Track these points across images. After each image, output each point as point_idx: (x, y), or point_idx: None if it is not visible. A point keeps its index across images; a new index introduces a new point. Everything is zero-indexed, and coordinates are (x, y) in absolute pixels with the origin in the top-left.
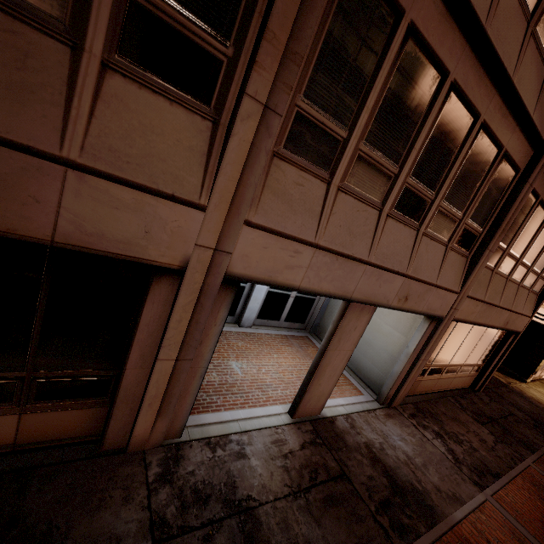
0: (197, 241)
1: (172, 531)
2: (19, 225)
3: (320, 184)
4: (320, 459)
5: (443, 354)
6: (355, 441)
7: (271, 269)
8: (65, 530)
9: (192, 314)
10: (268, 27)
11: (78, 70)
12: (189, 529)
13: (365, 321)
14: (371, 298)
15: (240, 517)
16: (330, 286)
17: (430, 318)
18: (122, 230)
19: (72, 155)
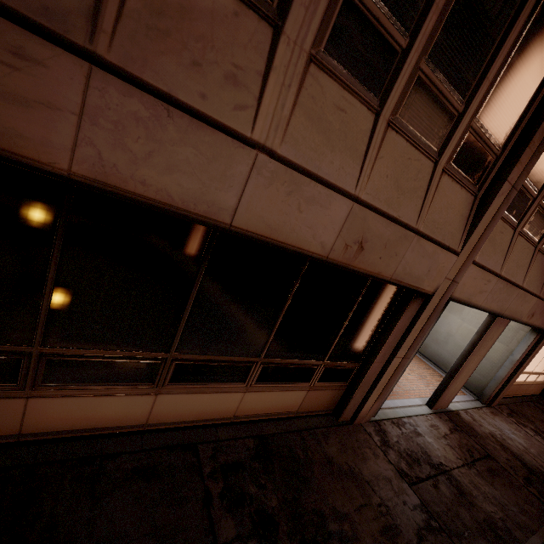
0: (446, 276)
1: (413, 479)
2: (383, 269)
3: (510, 231)
4: (467, 442)
5: (531, 363)
6: (482, 431)
7: (471, 294)
8: (358, 470)
9: (423, 326)
10: (532, 139)
11: (433, 175)
12: (421, 479)
13: (499, 333)
14: (513, 315)
15: (445, 475)
16: (495, 306)
17: (537, 331)
18: (419, 270)
19: (419, 226)
